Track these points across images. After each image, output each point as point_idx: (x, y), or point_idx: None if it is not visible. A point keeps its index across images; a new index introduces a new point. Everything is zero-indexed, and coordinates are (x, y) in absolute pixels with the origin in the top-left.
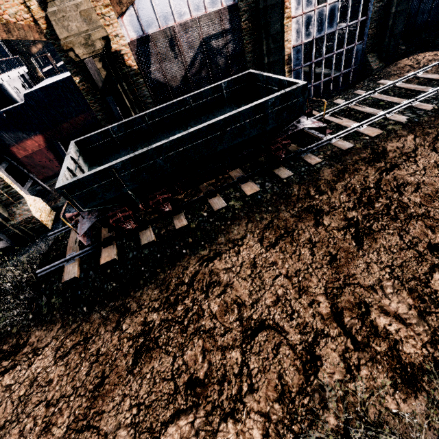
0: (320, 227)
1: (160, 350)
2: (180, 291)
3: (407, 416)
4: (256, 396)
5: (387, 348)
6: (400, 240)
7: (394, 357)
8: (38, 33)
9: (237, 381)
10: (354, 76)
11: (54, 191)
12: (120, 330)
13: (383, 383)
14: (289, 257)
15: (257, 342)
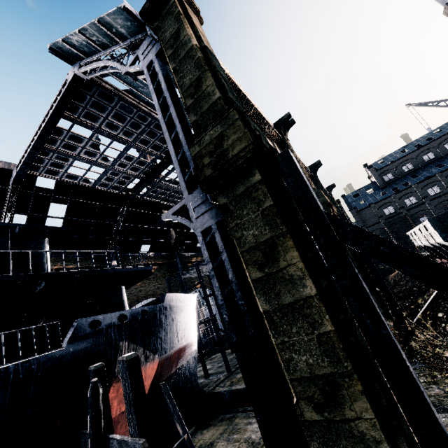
0: None
1: None
2: None
3: None
4: None
5: None
6: None
7: None
8: None
9: None
10: None
11: None
12: None
13: None
14: None
15: None
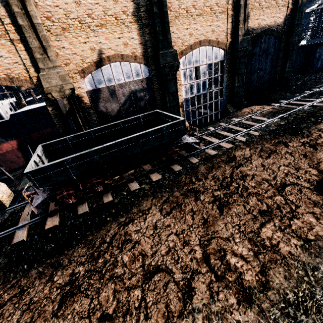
0: (198, 201)
1: (82, 295)
2: (102, 248)
3: (242, 319)
4: (149, 322)
5: (236, 278)
6: (244, 208)
7: (239, 284)
8: (30, 83)
9: (137, 313)
10: (221, 115)
11: (16, 179)
12: (52, 282)
13: (227, 297)
14: (178, 221)
15: (153, 282)
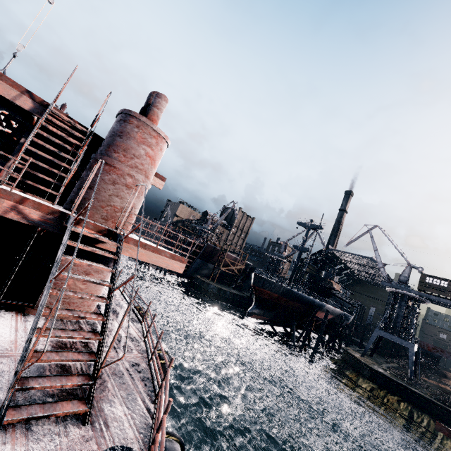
0: None
1: None
2: None
3: None
4: None
5: None
6: None
7: None
8: None
9: None
10: None
11: None
12: None
13: None
14: None
15: None
